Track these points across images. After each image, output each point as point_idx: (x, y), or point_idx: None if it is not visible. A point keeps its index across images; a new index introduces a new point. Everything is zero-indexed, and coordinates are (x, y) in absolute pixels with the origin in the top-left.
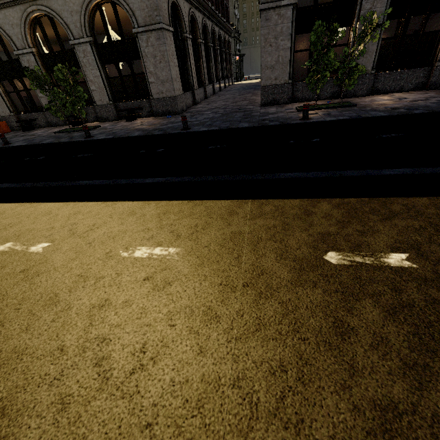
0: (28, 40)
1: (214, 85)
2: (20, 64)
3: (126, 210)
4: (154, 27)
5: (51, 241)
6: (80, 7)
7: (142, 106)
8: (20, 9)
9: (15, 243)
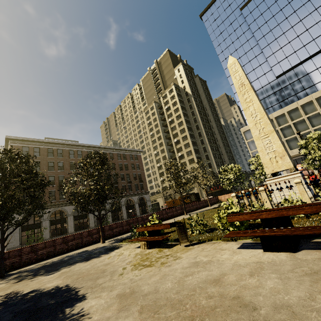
0: None
1: None
2: None
3: None
4: None
5: None
6: None
7: None
8: None
9: None
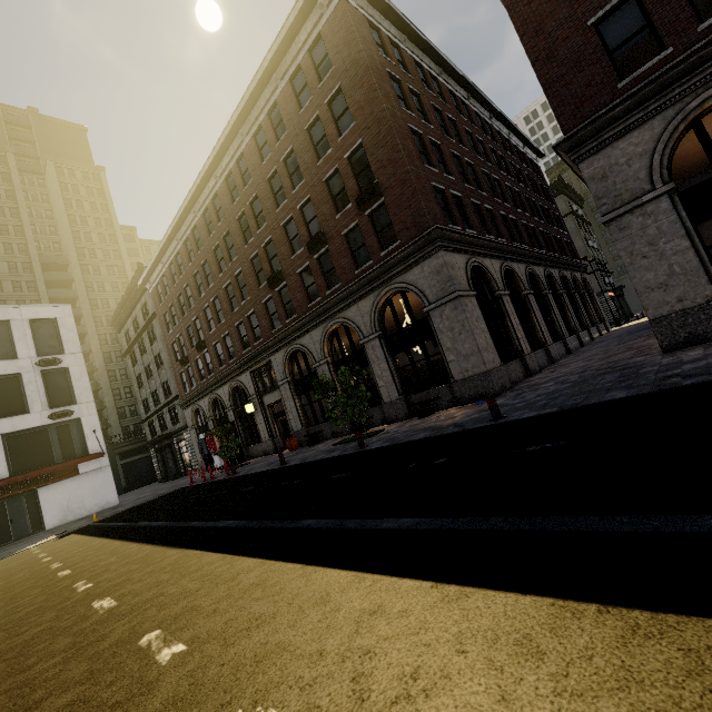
0: (325, 352)
1: (566, 341)
2: (317, 375)
3: (319, 591)
4: (448, 299)
5: (191, 642)
6: (371, 308)
7: (441, 394)
8: (322, 327)
9: (162, 632)
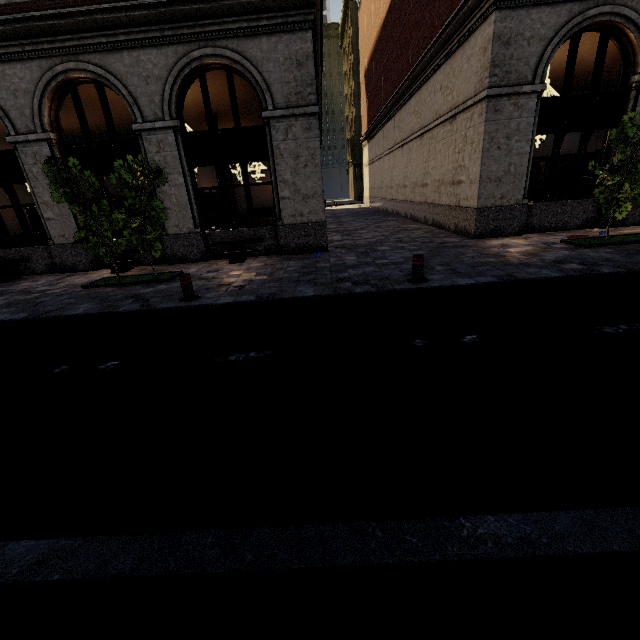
0: (44, 119)
1: None
2: (15, 159)
3: None
4: (303, 111)
5: None
6: (167, 72)
7: (257, 236)
8: (40, 65)
9: None
